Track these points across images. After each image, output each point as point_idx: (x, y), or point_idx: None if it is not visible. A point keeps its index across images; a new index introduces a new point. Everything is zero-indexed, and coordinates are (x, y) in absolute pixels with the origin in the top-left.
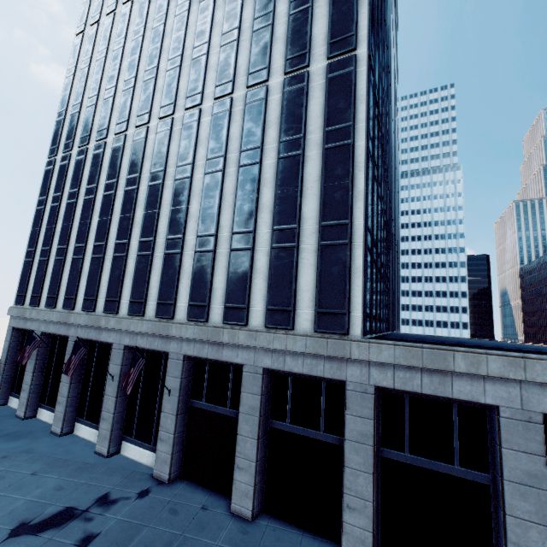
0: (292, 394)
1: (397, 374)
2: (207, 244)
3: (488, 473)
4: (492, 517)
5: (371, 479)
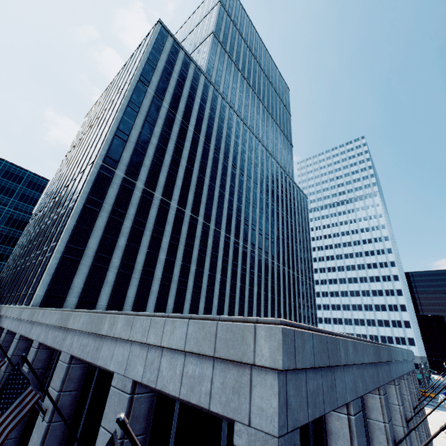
0: None
1: (27, 326)
2: (30, 261)
3: None
4: None
5: None
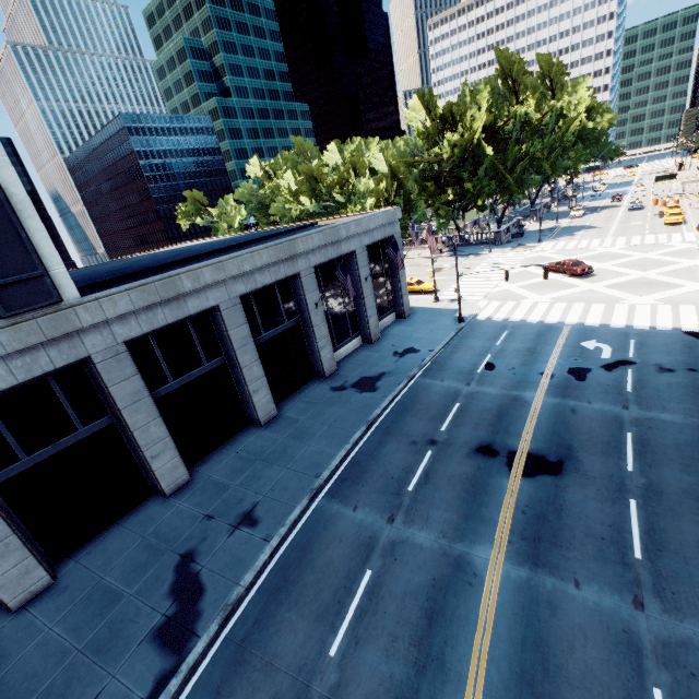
0: (6, 423)
1: (141, 319)
2: None
3: (223, 355)
4: (233, 379)
5: (161, 420)
